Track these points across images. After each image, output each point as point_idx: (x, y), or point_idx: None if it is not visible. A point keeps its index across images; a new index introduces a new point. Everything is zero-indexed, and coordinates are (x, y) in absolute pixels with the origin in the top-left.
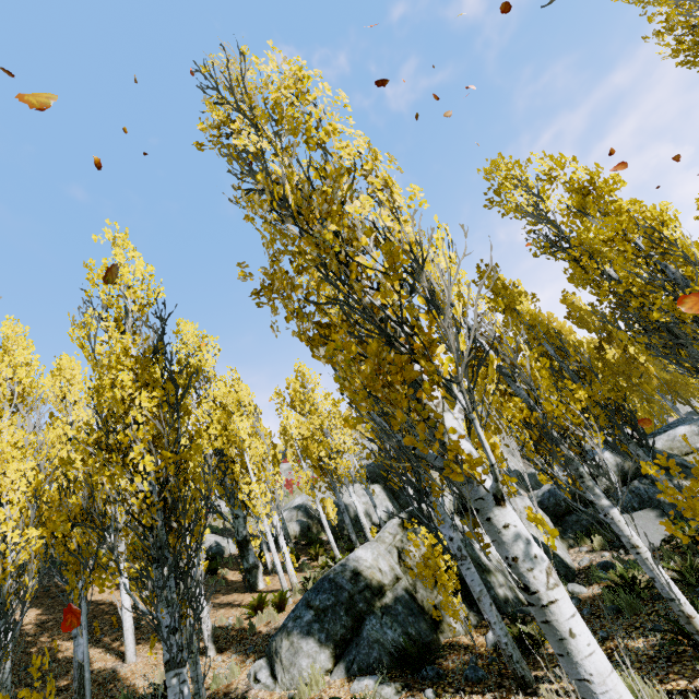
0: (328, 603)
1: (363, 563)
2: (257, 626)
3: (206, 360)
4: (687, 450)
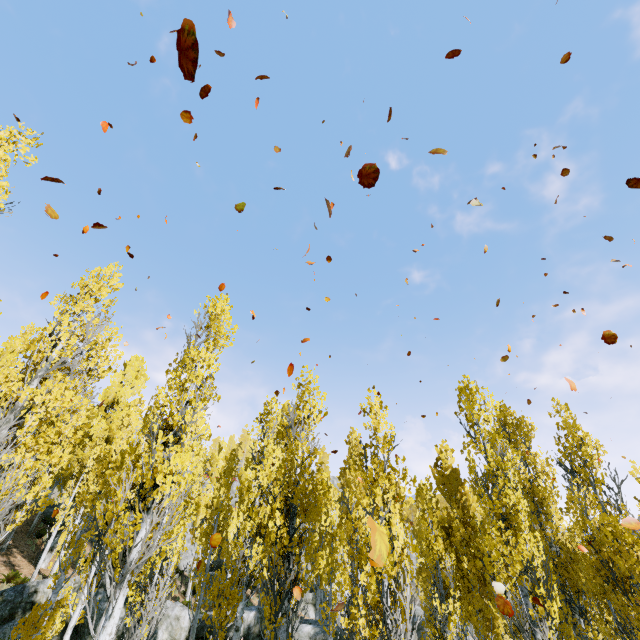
0: (9, 598)
1: (45, 587)
2: None
3: (126, 393)
4: None
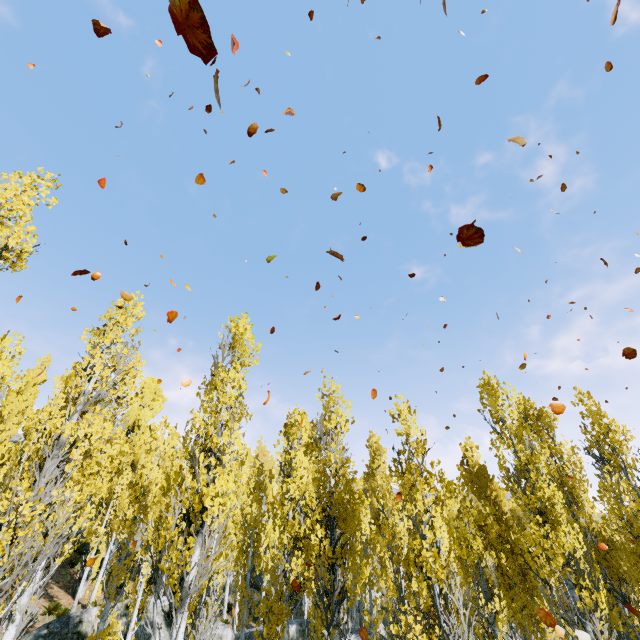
0: (56, 630)
1: (89, 616)
2: (39, 622)
3: (146, 416)
4: None
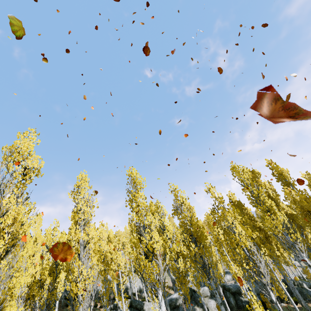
0: None
1: None
2: None
3: None
4: (206, 295)
